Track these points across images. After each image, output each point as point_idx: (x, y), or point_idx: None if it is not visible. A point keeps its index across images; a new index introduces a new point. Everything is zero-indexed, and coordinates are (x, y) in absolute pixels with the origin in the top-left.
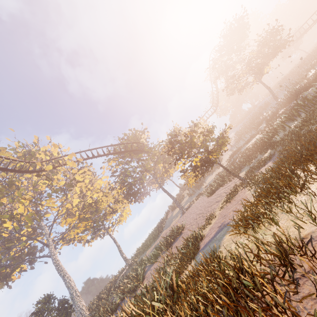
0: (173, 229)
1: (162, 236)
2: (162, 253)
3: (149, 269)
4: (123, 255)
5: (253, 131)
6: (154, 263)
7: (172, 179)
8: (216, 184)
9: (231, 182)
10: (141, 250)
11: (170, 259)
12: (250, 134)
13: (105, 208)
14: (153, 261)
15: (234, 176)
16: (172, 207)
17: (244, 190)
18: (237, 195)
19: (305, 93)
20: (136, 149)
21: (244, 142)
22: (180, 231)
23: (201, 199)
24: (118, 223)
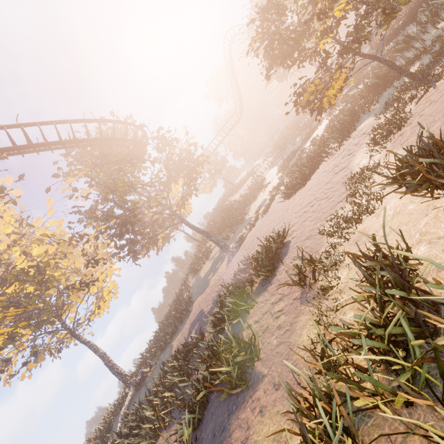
0: (267, 239)
1: (220, 284)
2: (267, 281)
3: (240, 331)
4: (118, 371)
5: (304, 132)
6: (250, 313)
7: (183, 229)
8: (305, 168)
9: (343, 146)
10: (155, 349)
11: (318, 266)
12: (301, 137)
13: (63, 282)
14: (246, 309)
15: (347, 136)
16: (191, 271)
17: (441, 84)
18: (422, 105)
19: (386, 50)
20: (135, 139)
21: (298, 146)
22: (283, 239)
23: (269, 215)
24: (92, 316)
